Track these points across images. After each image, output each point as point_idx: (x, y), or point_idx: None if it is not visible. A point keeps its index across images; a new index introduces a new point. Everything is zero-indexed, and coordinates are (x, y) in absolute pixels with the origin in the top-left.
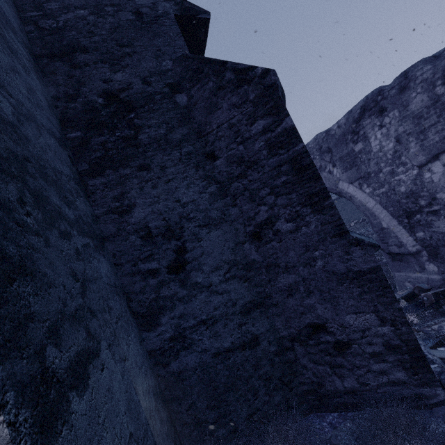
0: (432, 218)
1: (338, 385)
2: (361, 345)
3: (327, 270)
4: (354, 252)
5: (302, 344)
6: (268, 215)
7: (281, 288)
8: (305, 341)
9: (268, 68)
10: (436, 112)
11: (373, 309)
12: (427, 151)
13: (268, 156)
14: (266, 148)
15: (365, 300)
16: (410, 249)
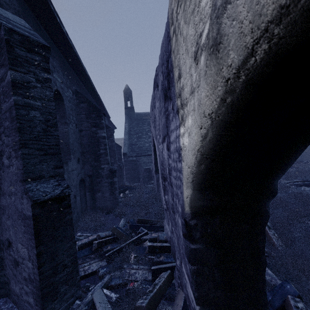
0: (168, 188)
1: (14, 287)
2: (22, 268)
3: (15, 205)
4: (24, 199)
5: (6, 250)
6: (1, 149)
7: (1, 206)
8: (6, 249)
9: (1, 22)
10: (162, 97)
11: (27, 246)
12: (162, 131)
13: (3, 101)
14: (2, 94)
15: (25, 237)
16: (164, 206)
